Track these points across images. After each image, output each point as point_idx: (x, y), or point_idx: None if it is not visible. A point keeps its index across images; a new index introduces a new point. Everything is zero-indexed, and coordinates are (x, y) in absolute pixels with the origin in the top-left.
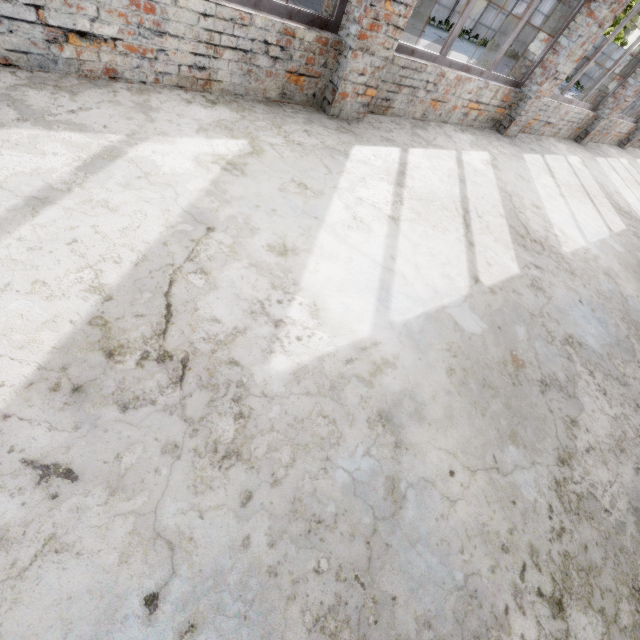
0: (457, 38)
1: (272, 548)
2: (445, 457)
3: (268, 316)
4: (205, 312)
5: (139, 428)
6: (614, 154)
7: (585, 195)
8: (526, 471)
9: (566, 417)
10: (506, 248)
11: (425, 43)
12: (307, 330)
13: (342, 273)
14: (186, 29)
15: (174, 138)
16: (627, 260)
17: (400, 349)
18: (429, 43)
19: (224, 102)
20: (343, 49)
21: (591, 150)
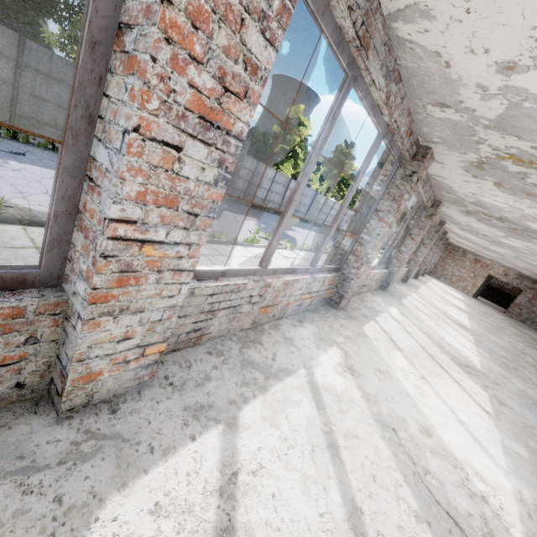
0: (311, 225)
1: (522, 399)
2: (521, 385)
3: (463, 356)
4: (456, 356)
5: (483, 379)
6: (426, 280)
7: (446, 304)
8: (535, 388)
9: (527, 377)
10: (461, 329)
11: (308, 232)
12: (471, 358)
13: (455, 343)
14: (375, 278)
15: (389, 309)
16: (482, 328)
17: (486, 362)
18: (309, 231)
19: (373, 294)
20: (391, 273)
21: (421, 281)
